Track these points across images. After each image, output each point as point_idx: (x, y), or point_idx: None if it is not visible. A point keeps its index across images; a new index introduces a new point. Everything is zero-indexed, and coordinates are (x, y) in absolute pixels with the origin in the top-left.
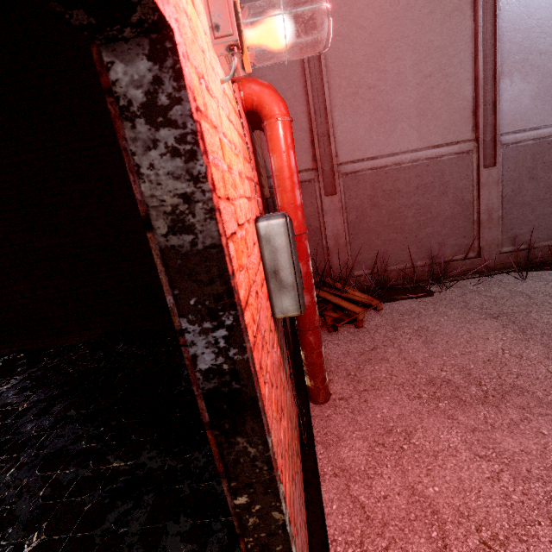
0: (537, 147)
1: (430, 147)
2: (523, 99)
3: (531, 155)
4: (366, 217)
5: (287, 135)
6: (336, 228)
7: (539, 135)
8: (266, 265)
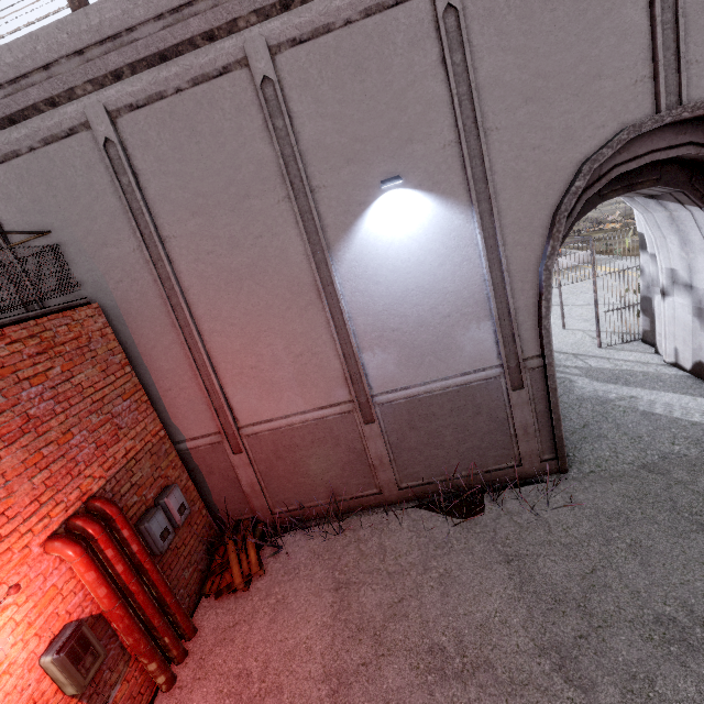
0: (410, 404)
1: (317, 409)
2: (389, 366)
3: (407, 410)
4: (274, 467)
5: (82, 567)
6: (250, 478)
7: (409, 395)
8: (52, 676)
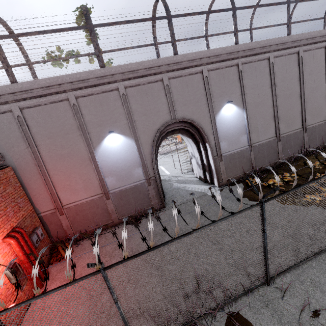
0: (120, 192)
1: (91, 197)
2: (113, 181)
3: (119, 194)
4: (76, 218)
5: (16, 245)
6: (66, 223)
7: (120, 189)
8: (8, 277)
